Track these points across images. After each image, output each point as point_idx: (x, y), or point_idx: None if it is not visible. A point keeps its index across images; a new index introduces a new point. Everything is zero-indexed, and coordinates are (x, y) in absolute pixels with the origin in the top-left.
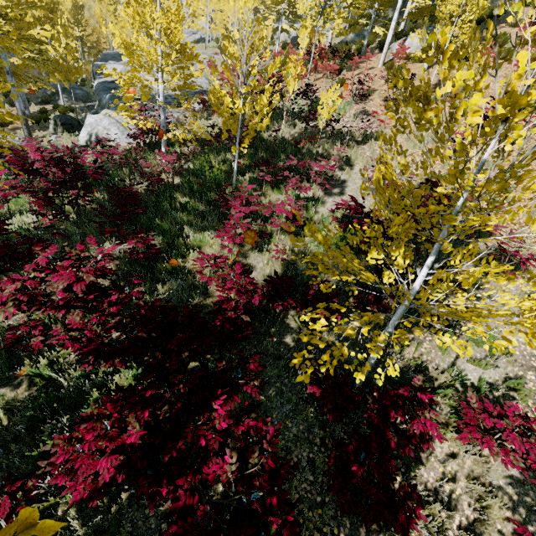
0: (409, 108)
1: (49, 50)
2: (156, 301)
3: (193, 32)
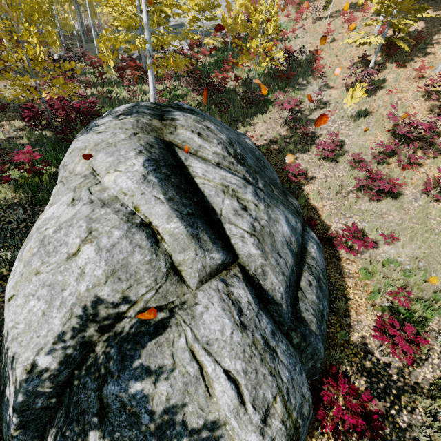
0: (323, 21)
1: None
2: (203, 74)
3: None
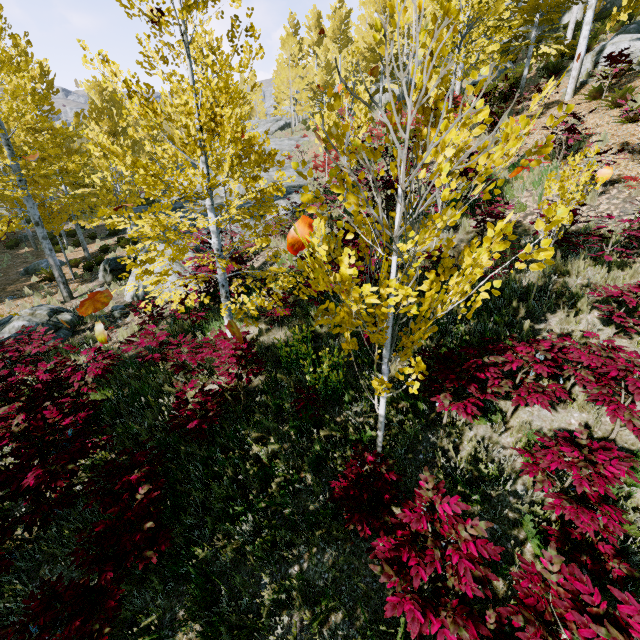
0: None
1: (106, 179)
2: None
3: (276, 119)
